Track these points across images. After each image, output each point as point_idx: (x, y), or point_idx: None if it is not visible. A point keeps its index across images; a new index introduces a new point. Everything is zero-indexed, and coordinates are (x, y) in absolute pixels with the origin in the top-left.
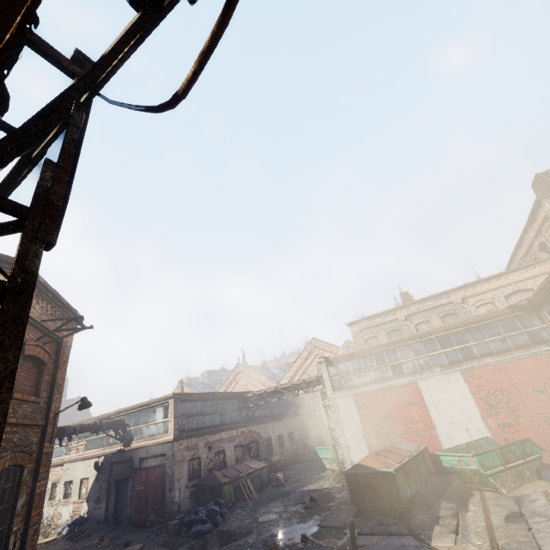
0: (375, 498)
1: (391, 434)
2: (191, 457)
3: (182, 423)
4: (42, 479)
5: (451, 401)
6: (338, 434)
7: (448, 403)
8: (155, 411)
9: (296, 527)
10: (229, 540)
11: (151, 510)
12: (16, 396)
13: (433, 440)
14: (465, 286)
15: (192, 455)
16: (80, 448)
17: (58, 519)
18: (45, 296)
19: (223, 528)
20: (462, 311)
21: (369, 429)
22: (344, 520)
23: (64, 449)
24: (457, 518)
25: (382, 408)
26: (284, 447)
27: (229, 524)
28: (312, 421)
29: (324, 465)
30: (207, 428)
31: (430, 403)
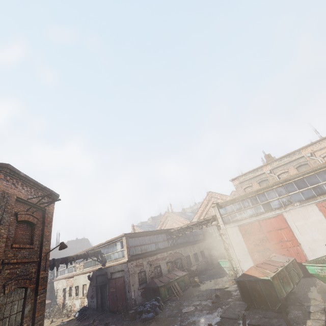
0: (259, 298)
1: (267, 250)
2: (139, 271)
3: (132, 250)
4: (41, 293)
5: (310, 225)
6: (230, 252)
7: (308, 227)
8: (116, 244)
9: (206, 317)
10: (163, 325)
11: (120, 303)
12: (15, 246)
13: (299, 253)
14: (312, 144)
15: (140, 269)
16: (81, 267)
17: (74, 307)
18: (28, 184)
19: (161, 315)
20: (312, 161)
21: (252, 248)
22: (238, 313)
23: (73, 268)
24: (325, 314)
25: (259, 233)
26: (198, 260)
27: (164, 313)
28: (215, 243)
29: (225, 271)
30: (148, 252)
31: (294, 228)
